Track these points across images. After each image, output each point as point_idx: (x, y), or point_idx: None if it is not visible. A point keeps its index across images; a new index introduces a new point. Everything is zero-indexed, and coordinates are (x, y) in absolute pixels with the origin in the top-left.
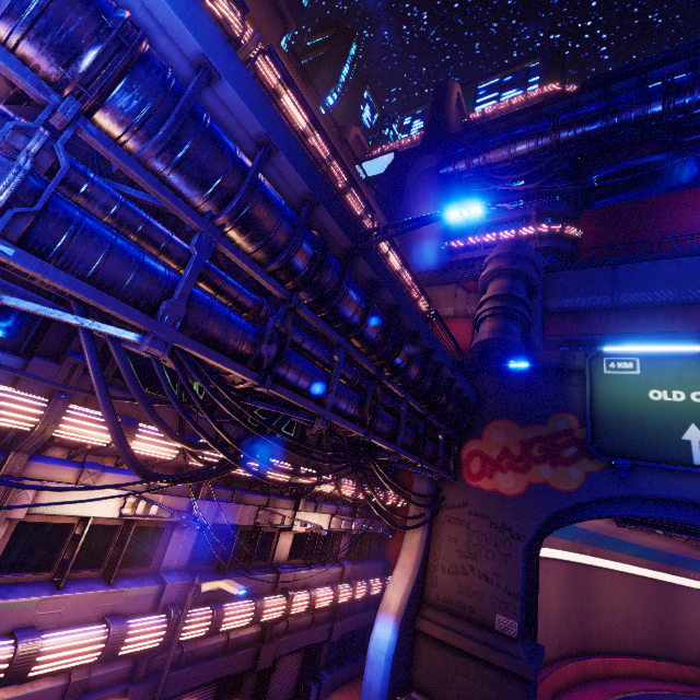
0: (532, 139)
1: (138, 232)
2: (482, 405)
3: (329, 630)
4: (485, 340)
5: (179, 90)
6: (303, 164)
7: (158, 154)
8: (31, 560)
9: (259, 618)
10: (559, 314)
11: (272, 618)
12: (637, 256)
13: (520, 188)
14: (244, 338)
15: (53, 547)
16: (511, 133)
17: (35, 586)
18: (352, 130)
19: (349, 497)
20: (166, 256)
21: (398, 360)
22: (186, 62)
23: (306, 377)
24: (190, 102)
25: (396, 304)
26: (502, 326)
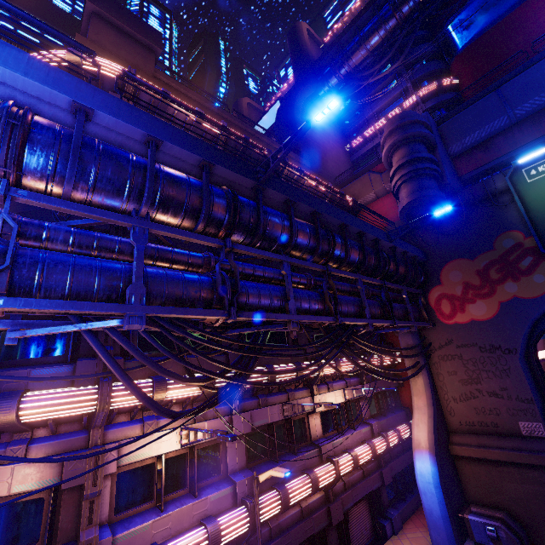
0: (380, 28)
1: (95, 248)
2: (430, 256)
3: (380, 477)
4: (406, 204)
5: (69, 135)
6: (187, 141)
7: (76, 188)
8: (137, 497)
9: (317, 486)
10: (465, 153)
11: (328, 482)
12: (515, 70)
13: (388, 72)
14: (202, 288)
15: (147, 483)
16: (361, 34)
17: (146, 514)
18: (243, 101)
19: (351, 370)
20: (123, 255)
21: (337, 252)
22: (68, 114)
23: (265, 297)
24: (79, 139)
25: (314, 210)
26: (416, 186)
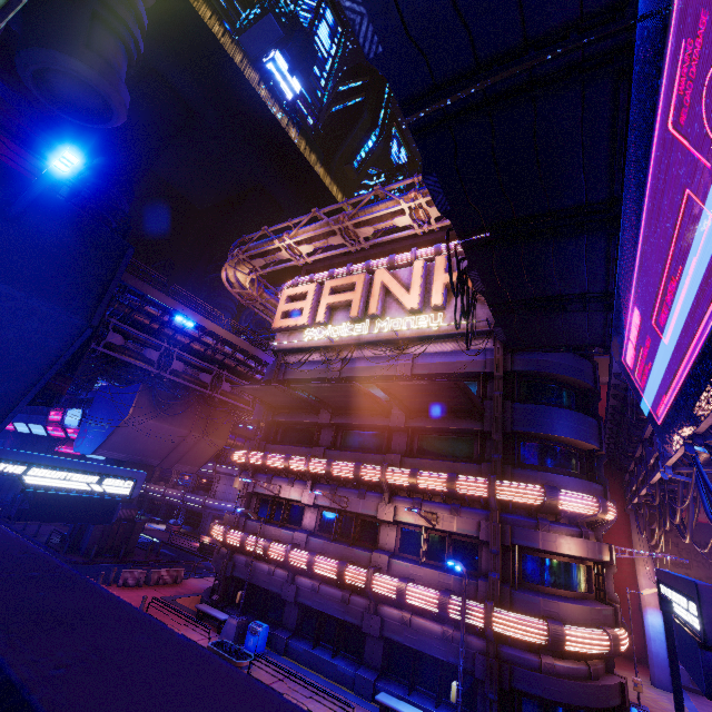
0: None
1: None
2: None
3: None
4: None
5: None
6: None
7: None
8: None
9: None
10: None
11: None
12: None
13: None
14: None
15: None
16: None
17: None
18: None
19: None
20: None
21: None
22: None
23: None
24: None
25: None
26: None
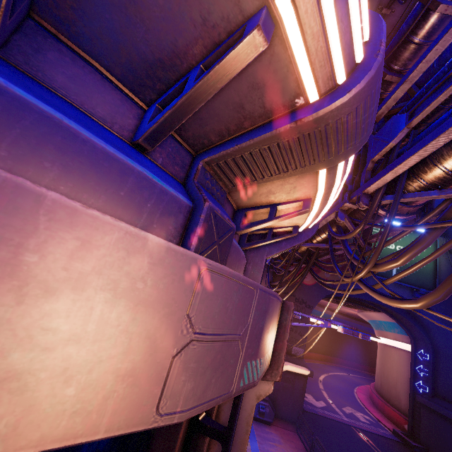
0: None
1: None
2: None
3: None
4: None
5: None
6: None
7: None
8: None
9: None
10: None
11: None
12: None
13: None
14: None
15: None
16: None
17: None
18: None
19: None
20: None
21: None
22: None
23: None
24: None
25: None
26: None
